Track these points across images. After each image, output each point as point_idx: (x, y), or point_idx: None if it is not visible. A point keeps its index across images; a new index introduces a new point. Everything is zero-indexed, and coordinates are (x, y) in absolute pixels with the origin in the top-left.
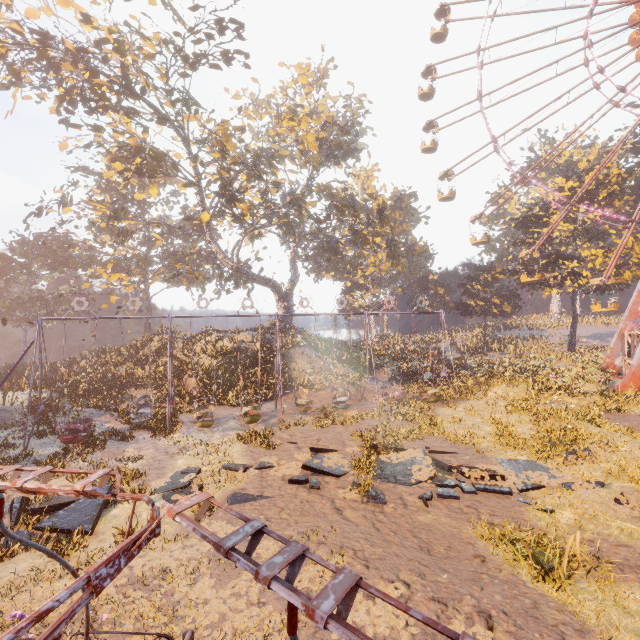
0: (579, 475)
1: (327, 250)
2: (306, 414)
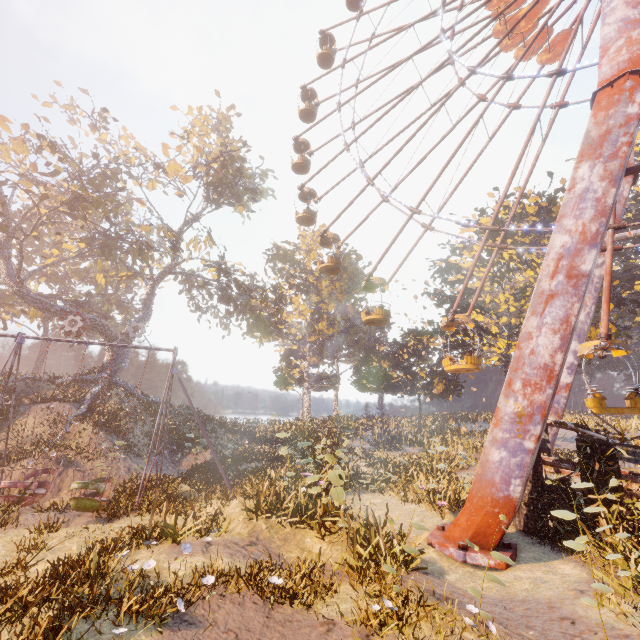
0: None
1: (224, 300)
2: None
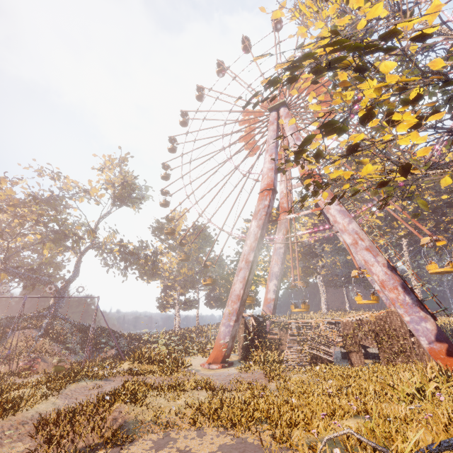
0: None
1: (123, 259)
2: None
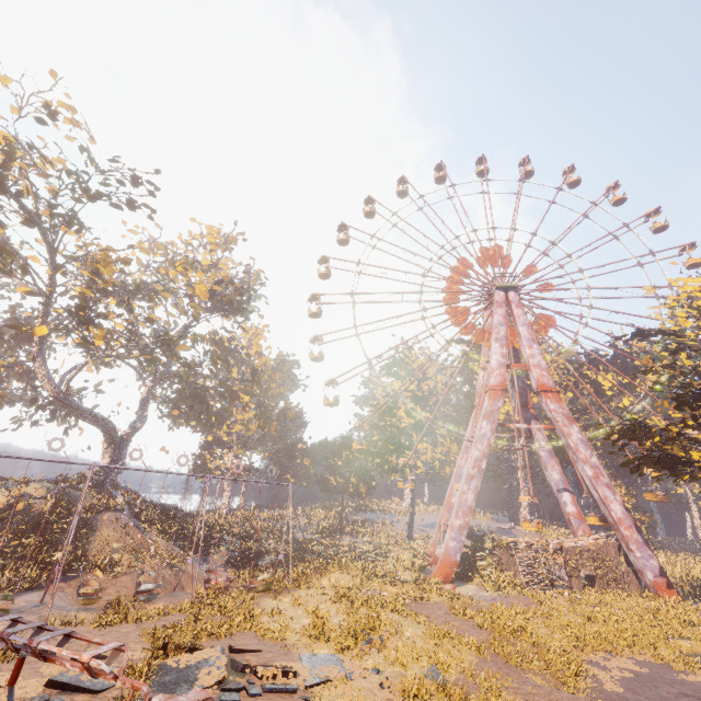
0: (366, 665)
1: (192, 397)
2: (88, 610)
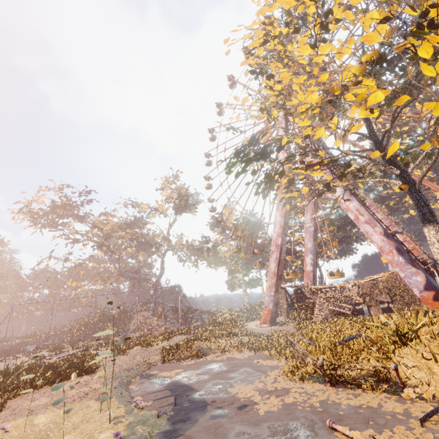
0: None
1: (192, 254)
2: None
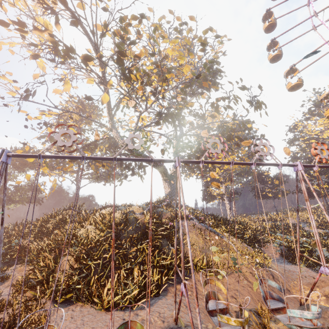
0: None
1: (197, 151)
2: None
